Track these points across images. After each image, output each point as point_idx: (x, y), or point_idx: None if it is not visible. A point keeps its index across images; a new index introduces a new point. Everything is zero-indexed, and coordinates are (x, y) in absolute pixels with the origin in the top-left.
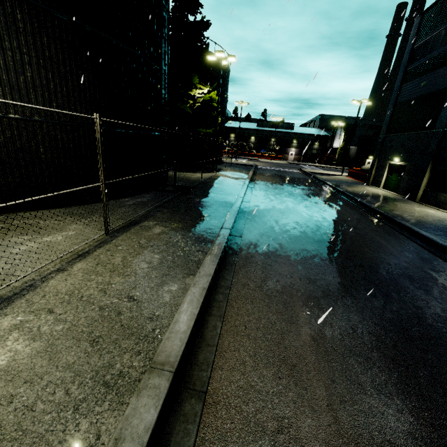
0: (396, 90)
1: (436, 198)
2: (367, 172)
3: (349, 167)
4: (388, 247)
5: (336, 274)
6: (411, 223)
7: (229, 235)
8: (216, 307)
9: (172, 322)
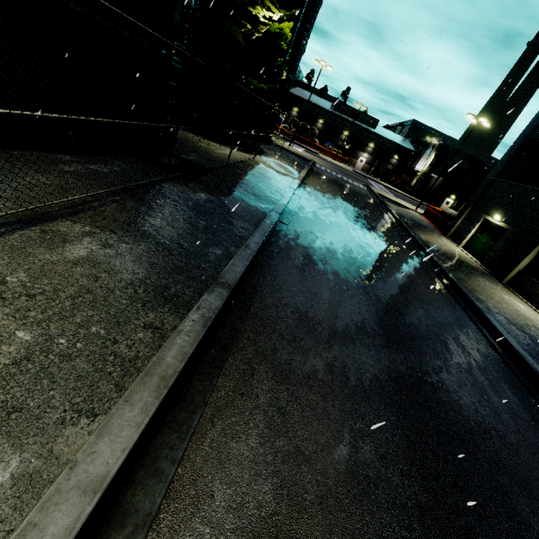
0: (537, 119)
1: (531, 288)
2: (450, 219)
3: (423, 201)
4: (483, 382)
5: (408, 461)
6: (498, 323)
7: (225, 301)
8: None
9: None
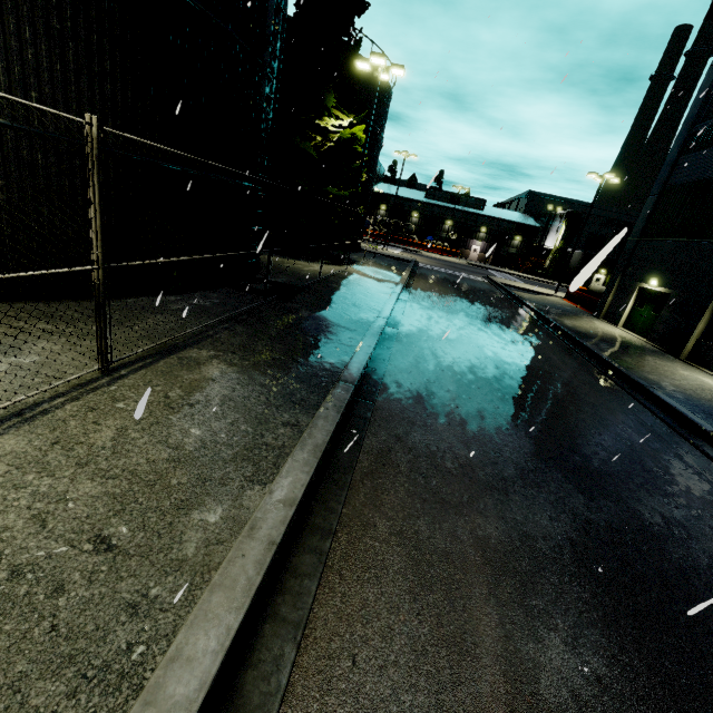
0: (669, 164)
1: None
2: (598, 297)
3: (566, 284)
4: (647, 451)
5: (556, 510)
6: (676, 401)
7: (351, 396)
8: (291, 594)
9: (162, 658)
